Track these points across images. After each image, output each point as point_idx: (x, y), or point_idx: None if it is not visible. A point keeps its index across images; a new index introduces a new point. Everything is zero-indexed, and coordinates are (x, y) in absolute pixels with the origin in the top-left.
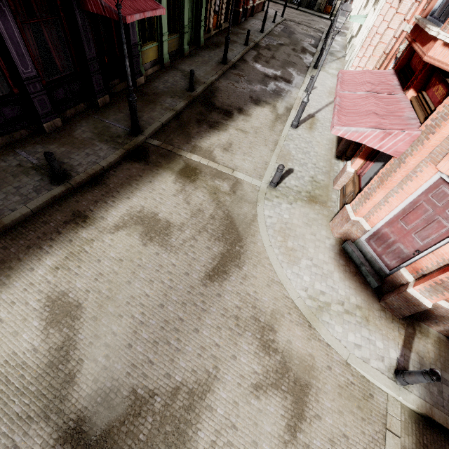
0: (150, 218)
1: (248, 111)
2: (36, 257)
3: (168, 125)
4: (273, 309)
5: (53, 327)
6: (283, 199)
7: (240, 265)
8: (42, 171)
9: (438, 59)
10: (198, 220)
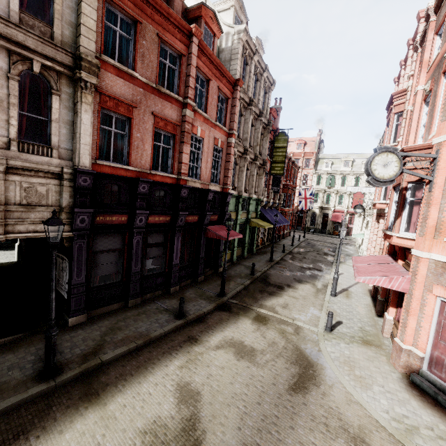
0: (239, 344)
1: (295, 286)
2: (169, 359)
3: (241, 293)
4: (360, 424)
5: (183, 404)
6: (339, 340)
7: (317, 384)
8: (169, 312)
9: (398, 243)
10: (274, 349)
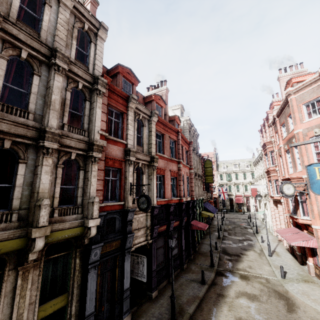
0: (245, 293)
1: (245, 253)
2: (219, 307)
3: (220, 263)
4: None
5: None
6: (292, 282)
7: (298, 307)
8: (195, 281)
9: (302, 222)
10: (264, 292)
